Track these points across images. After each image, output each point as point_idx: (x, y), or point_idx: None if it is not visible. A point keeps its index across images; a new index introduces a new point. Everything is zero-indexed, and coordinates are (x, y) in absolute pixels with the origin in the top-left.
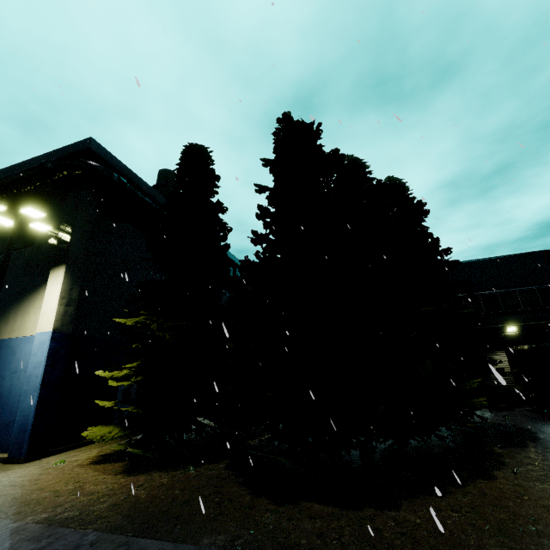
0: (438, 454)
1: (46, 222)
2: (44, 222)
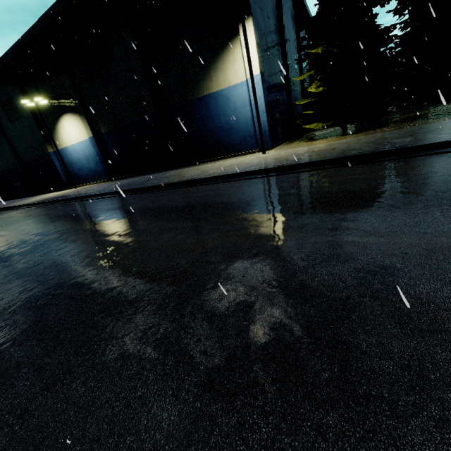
0: None
1: None
2: None
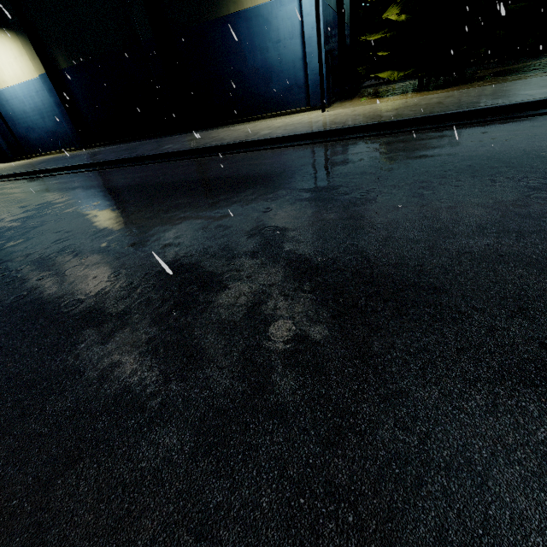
0: None
1: None
2: None
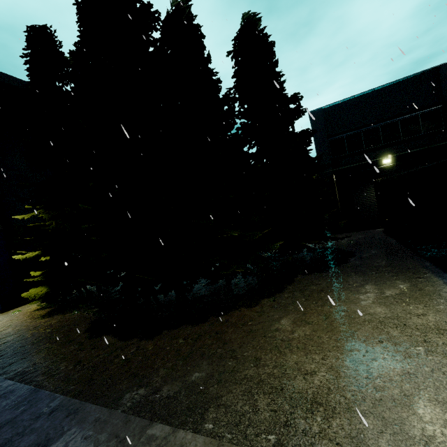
0: (250, 285)
1: None
2: None
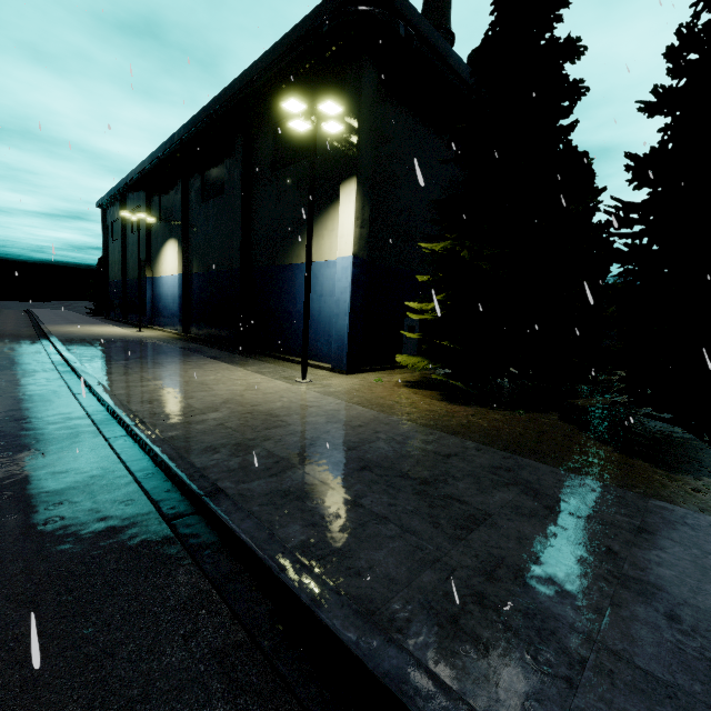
0: None
1: (338, 119)
2: (336, 120)
